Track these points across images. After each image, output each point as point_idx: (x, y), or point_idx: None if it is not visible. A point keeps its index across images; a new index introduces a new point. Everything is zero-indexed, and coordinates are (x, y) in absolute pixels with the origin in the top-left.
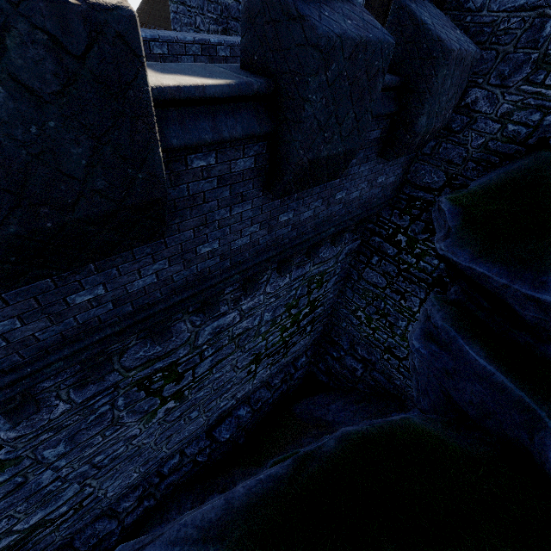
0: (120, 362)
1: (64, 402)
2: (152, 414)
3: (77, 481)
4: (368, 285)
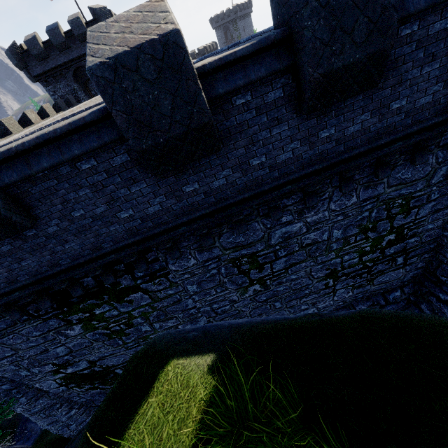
0: (219, 241)
1: (193, 258)
2: (245, 289)
3: (205, 315)
4: None
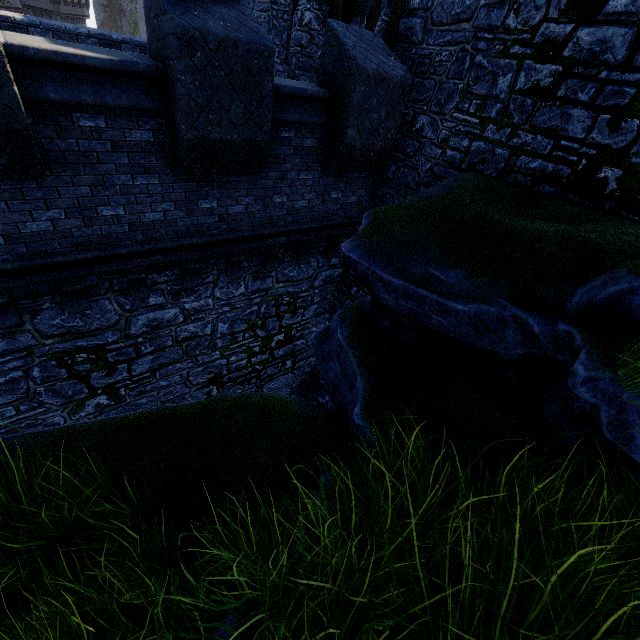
0: (34, 323)
1: None
2: (79, 404)
3: None
4: None
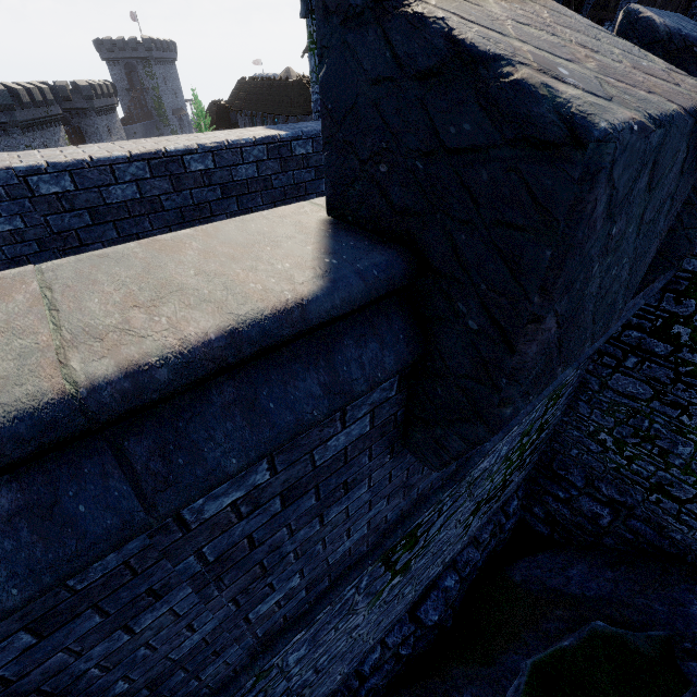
0: None
1: None
2: (379, 595)
3: (296, 692)
4: (619, 397)
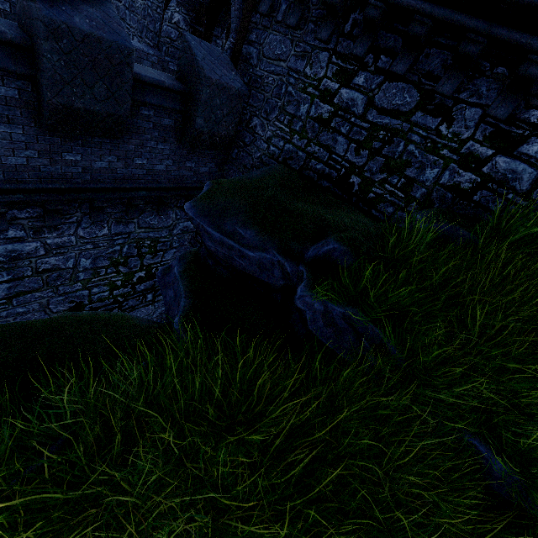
0: None
1: None
2: None
3: None
4: None
